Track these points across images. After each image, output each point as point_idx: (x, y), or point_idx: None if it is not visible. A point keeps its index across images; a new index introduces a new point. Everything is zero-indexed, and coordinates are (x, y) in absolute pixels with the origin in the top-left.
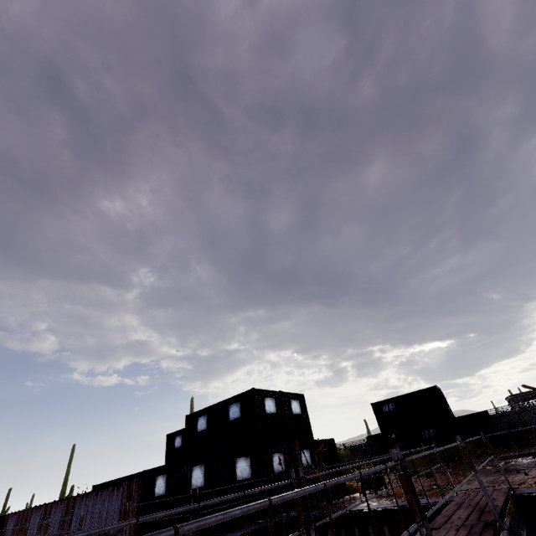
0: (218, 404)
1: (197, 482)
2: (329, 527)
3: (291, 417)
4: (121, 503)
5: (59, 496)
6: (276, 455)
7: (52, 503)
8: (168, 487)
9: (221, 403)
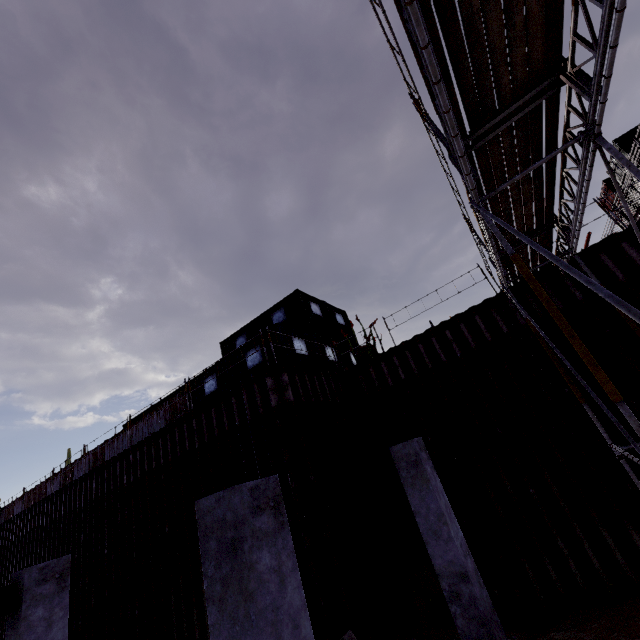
0: (257, 319)
1: (254, 362)
2: (394, 355)
3: (336, 325)
4: (165, 420)
5: None
6: (328, 348)
7: (72, 464)
8: (220, 381)
9: (261, 316)
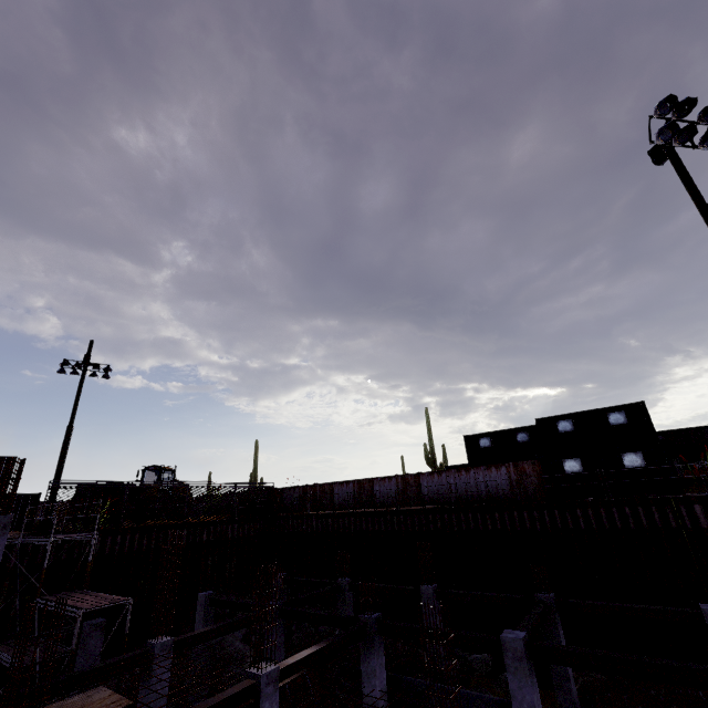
0: (588, 412)
1: (633, 464)
2: None
3: None
4: (510, 478)
5: (252, 485)
6: None
7: (370, 479)
8: (586, 467)
9: (593, 411)
